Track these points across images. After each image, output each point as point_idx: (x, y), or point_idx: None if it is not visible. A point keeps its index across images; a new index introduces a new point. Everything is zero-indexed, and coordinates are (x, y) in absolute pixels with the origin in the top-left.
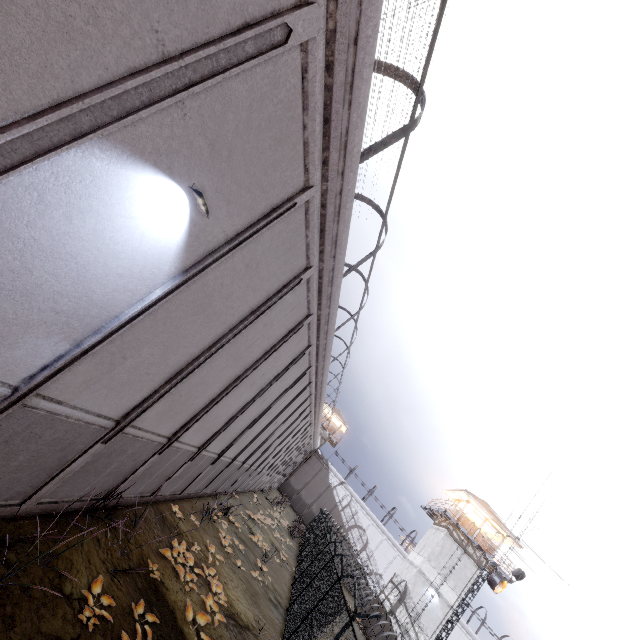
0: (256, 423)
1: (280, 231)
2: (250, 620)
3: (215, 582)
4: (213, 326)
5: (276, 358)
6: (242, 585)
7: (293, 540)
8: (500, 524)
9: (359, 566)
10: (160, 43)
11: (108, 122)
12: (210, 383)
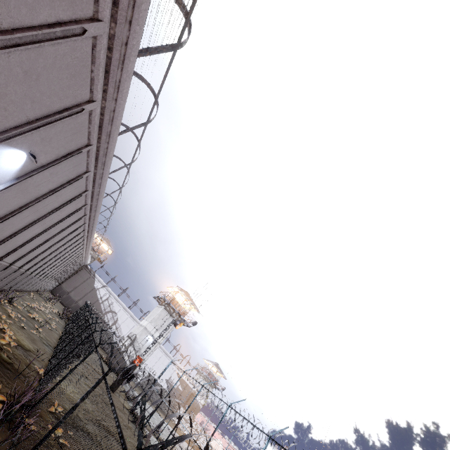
0: (41, 246)
1: (72, 160)
2: (31, 348)
3: (8, 331)
4: (26, 198)
5: (62, 211)
6: (25, 335)
7: (61, 320)
8: (191, 302)
9: (109, 332)
10: (28, 118)
11: (1, 140)
12: (16, 224)
